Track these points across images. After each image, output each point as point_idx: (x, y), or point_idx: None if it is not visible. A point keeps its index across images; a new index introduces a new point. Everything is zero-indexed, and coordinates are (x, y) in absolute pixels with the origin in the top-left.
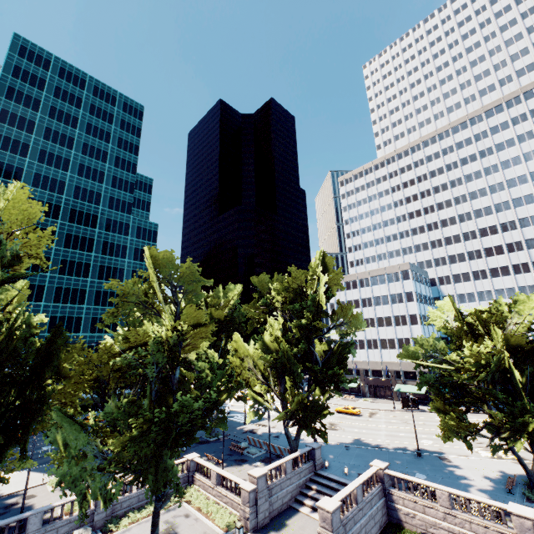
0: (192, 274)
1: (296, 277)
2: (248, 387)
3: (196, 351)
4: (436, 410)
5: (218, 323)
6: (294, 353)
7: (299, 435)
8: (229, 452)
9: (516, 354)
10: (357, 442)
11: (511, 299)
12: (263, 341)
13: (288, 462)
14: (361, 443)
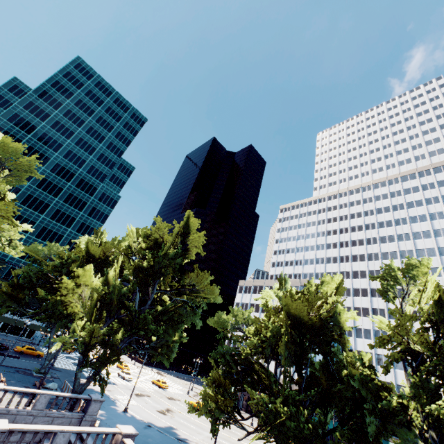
0: (29, 165)
1: (159, 228)
2: (75, 317)
3: (0, 233)
4: (211, 382)
5: (92, 259)
6: (123, 292)
7: (90, 381)
8: (30, 386)
9: (299, 330)
10: (167, 429)
11: (322, 280)
12: (107, 276)
13: (44, 396)
14: (170, 431)
